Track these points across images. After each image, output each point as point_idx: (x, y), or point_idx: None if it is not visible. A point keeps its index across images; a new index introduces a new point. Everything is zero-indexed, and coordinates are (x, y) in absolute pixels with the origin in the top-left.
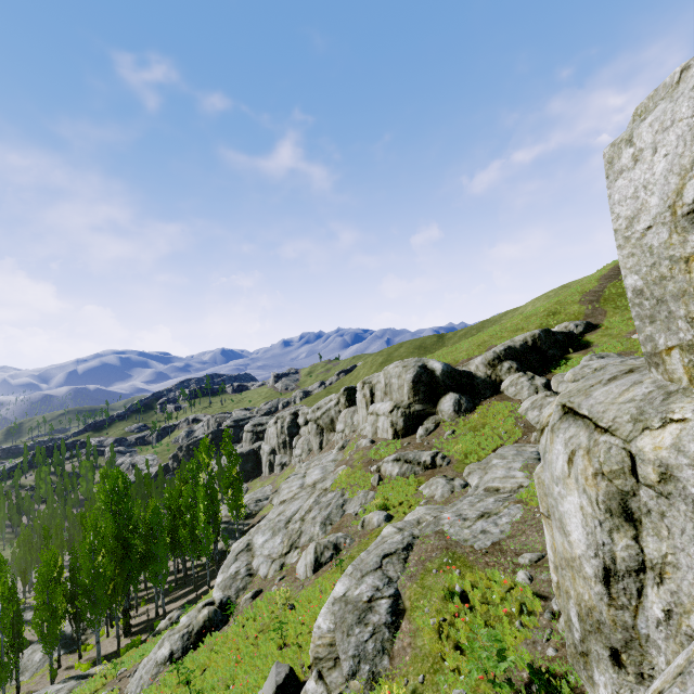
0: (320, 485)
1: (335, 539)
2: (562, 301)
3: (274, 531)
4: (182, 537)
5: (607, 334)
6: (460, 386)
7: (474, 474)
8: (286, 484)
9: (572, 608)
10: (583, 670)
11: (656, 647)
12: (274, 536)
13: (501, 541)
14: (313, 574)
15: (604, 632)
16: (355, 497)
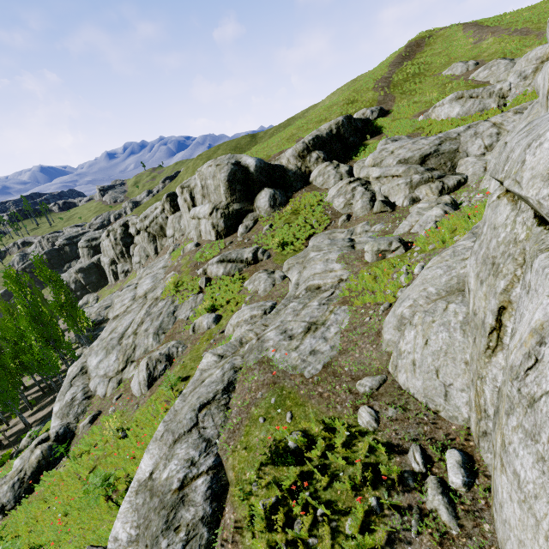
0: (151, 295)
1: (167, 350)
2: (359, 89)
3: (108, 350)
4: (27, 361)
5: (397, 119)
6: (274, 181)
7: (293, 269)
8: (119, 298)
9: None
10: None
11: None
12: (108, 354)
13: (333, 361)
14: (148, 389)
15: None
16: (185, 302)
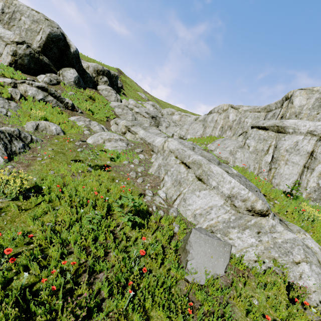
0: None
1: (17, 132)
2: (108, 67)
3: None
4: None
5: (129, 95)
6: (78, 70)
7: (138, 127)
8: None
9: None
10: None
11: None
12: None
13: None
14: (9, 161)
15: None
16: None
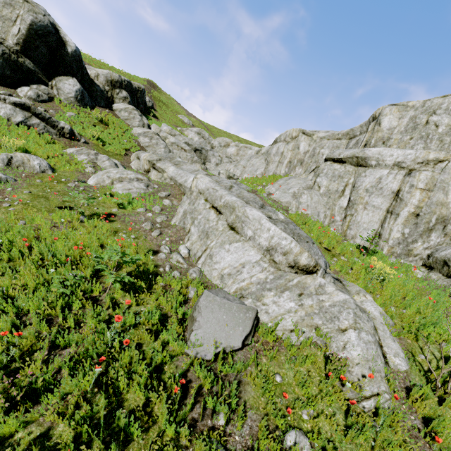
0: None
1: None
2: (132, 77)
3: None
4: None
5: (164, 118)
6: (81, 79)
7: (166, 162)
8: None
9: (434, 217)
10: (427, 234)
11: (450, 224)
12: None
13: None
14: None
15: (445, 222)
16: None
